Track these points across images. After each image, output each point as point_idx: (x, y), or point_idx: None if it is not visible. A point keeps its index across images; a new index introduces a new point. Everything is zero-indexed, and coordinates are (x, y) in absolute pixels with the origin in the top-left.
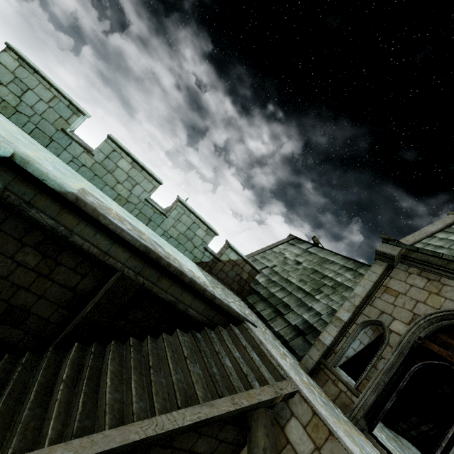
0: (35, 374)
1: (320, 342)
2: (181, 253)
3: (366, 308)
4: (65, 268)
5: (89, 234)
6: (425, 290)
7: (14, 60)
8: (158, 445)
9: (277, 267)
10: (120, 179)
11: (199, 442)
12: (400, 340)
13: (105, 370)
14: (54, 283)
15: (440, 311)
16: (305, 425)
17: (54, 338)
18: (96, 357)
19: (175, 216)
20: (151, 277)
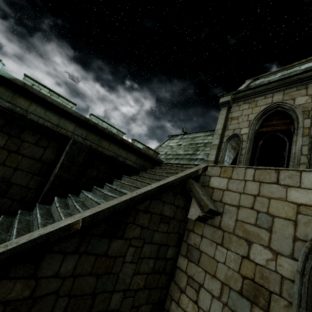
0: (33, 217)
1: (209, 161)
2: None
3: (226, 133)
4: (29, 144)
5: (40, 112)
6: (250, 108)
7: None
8: (141, 211)
9: (168, 151)
10: None
11: (165, 208)
12: (248, 135)
13: (85, 198)
14: (24, 157)
15: (260, 112)
16: (219, 175)
17: (36, 201)
18: (74, 197)
19: None
20: (94, 140)
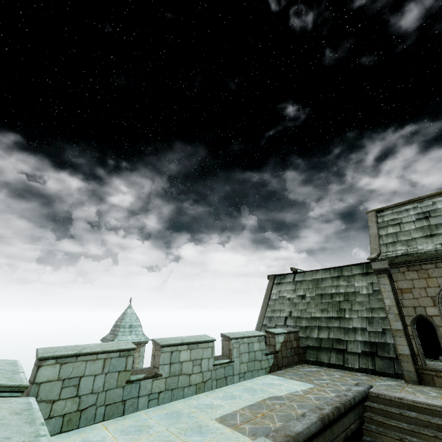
0: None
1: (403, 356)
2: (259, 378)
3: (403, 311)
4: None
5: None
6: (421, 278)
7: (53, 366)
8: None
9: (293, 311)
10: (189, 370)
11: None
12: None
13: None
14: None
15: (441, 287)
16: None
17: None
18: None
19: (237, 354)
20: (330, 437)
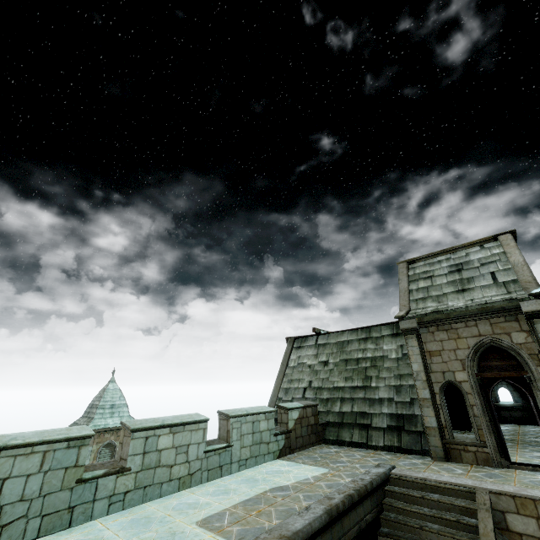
0: None
1: (430, 429)
2: (265, 465)
3: (432, 377)
4: None
5: None
6: (451, 339)
7: None
8: None
9: (314, 381)
10: (170, 460)
11: None
12: (471, 385)
13: None
14: None
15: (471, 349)
16: (517, 511)
17: None
18: None
19: (237, 436)
20: (339, 533)
